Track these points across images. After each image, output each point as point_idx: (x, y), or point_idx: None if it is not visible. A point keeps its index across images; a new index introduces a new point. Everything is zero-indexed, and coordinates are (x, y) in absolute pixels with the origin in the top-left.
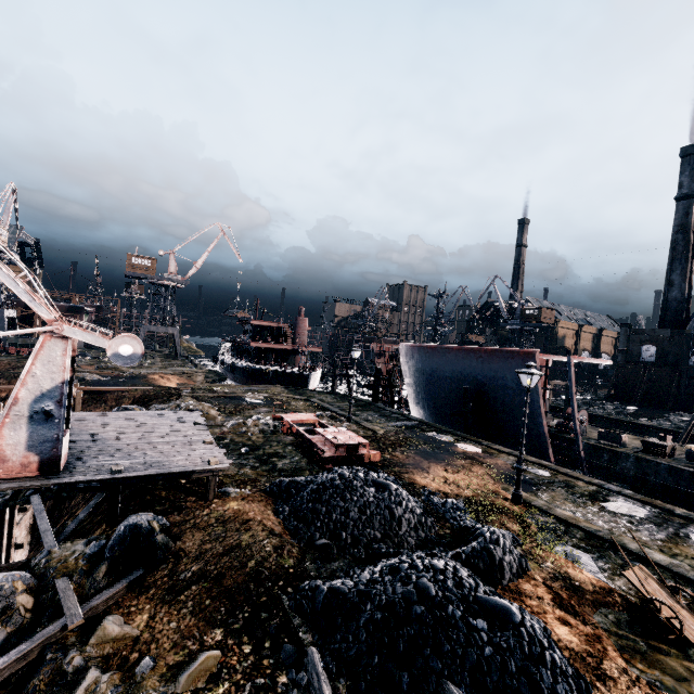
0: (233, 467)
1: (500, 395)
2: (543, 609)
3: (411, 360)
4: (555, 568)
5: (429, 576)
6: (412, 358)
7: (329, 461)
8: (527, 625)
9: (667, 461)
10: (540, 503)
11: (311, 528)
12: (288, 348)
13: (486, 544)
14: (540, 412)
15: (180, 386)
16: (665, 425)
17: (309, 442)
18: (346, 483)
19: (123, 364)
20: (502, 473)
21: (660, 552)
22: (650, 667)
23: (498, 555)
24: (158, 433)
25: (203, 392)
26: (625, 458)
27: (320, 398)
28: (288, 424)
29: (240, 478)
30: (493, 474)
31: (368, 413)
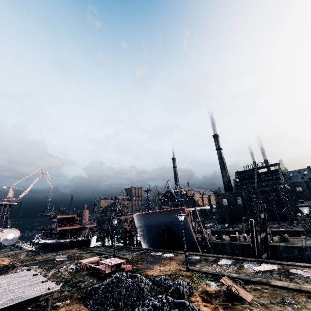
0: (57, 294)
1: (176, 228)
2: (199, 304)
3: (139, 221)
4: (202, 289)
5: (156, 301)
6: (140, 220)
7: (108, 275)
8: (191, 305)
9: (238, 242)
10: (196, 268)
11: (105, 306)
12: (78, 227)
13: (176, 286)
14: (191, 232)
15: (13, 262)
16: (237, 229)
17: (97, 270)
18: (118, 279)
19: (8, 244)
20: (182, 261)
21: (235, 273)
22: (232, 310)
23: (181, 289)
24: (13, 284)
25: (29, 261)
26: (225, 245)
27: (97, 250)
28: (85, 264)
29: (62, 297)
30: (178, 262)
31: (122, 251)
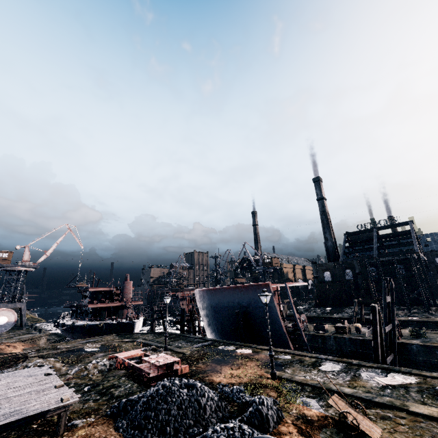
0: (78, 404)
1: (256, 312)
2: None
3: (203, 299)
4: (297, 412)
5: (225, 434)
6: (203, 298)
7: (153, 380)
8: None
9: (348, 335)
10: (287, 375)
11: (144, 431)
12: (118, 305)
13: (257, 406)
14: (279, 319)
15: (26, 350)
16: (345, 315)
17: (138, 370)
18: (167, 390)
19: None
20: (264, 362)
21: (348, 387)
22: None
23: (264, 412)
24: (13, 388)
25: (47, 350)
26: (329, 338)
27: (143, 338)
28: (122, 360)
29: (85, 411)
30: (259, 364)
31: (178, 342)
